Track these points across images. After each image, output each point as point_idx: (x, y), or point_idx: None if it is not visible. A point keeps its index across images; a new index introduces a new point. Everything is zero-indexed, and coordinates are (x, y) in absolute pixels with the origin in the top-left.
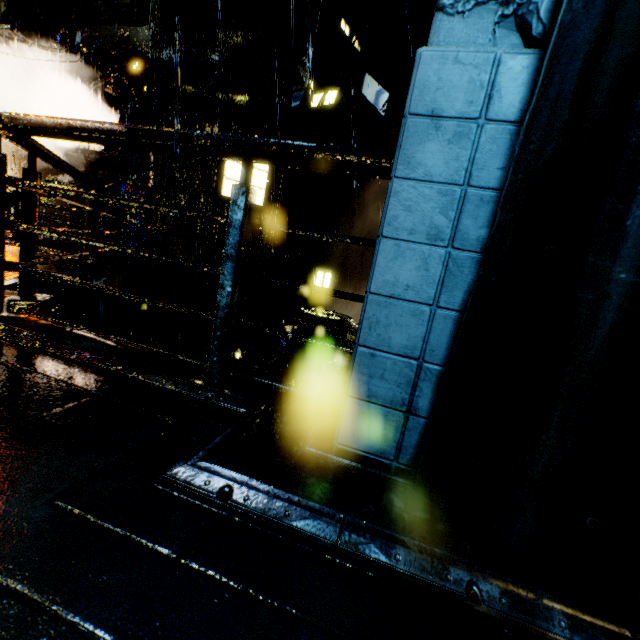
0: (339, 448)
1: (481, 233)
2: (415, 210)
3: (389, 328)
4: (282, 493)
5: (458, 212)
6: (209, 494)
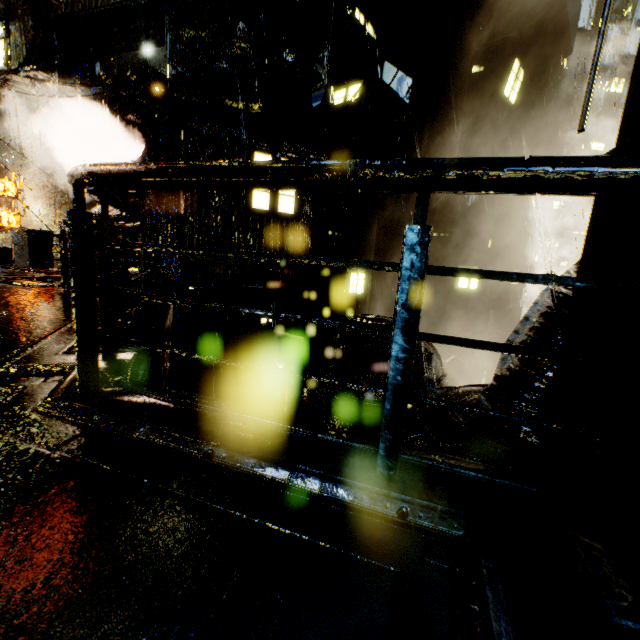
0: None
1: None
2: None
3: None
4: None
5: None
6: None
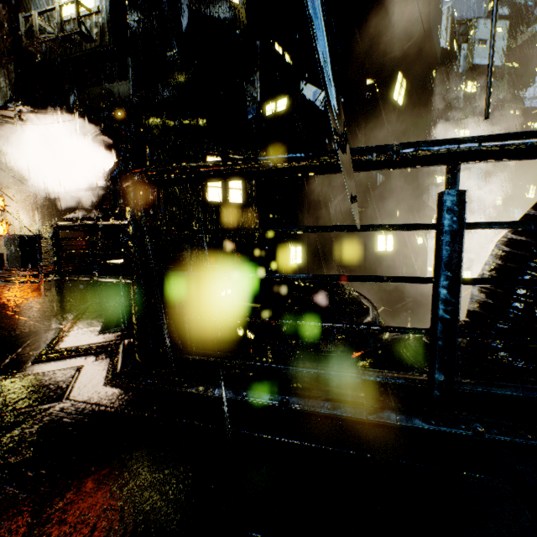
0: None
1: None
2: None
3: None
4: None
5: None
6: None
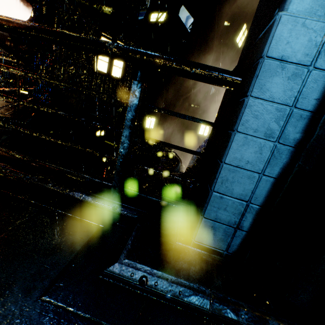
0: (195, 243)
1: (296, 136)
2: (260, 118)
3: (233, 184)
4: (174, 278)
5: (285, 122)
6: (134, 282)
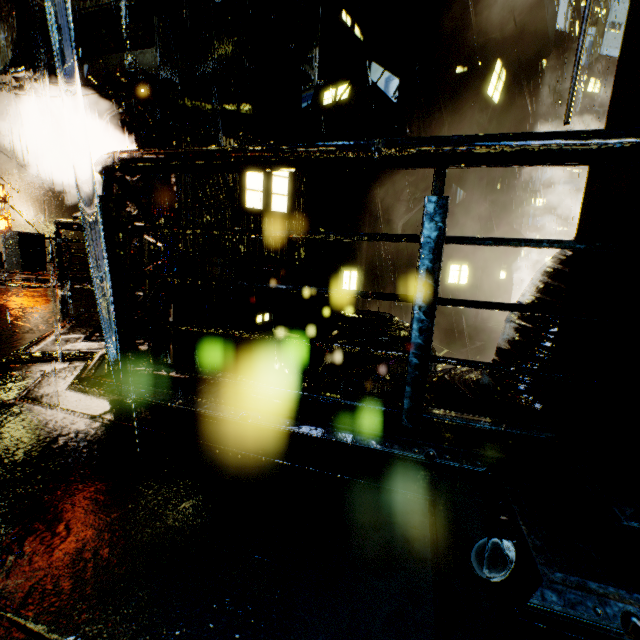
0: None
1: None
2: None
3: None
4: None
5: None
6: (614, 630)
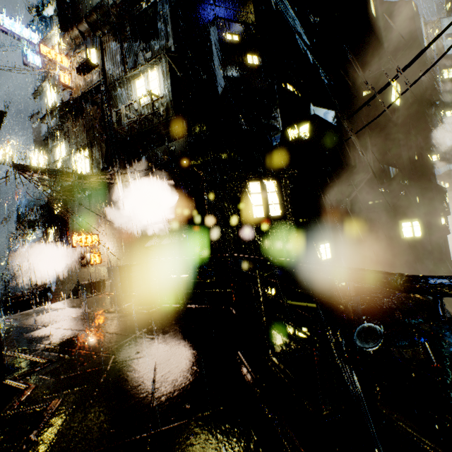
0: None
1: None
2: None
3: None
4: None
5: None
6: None
